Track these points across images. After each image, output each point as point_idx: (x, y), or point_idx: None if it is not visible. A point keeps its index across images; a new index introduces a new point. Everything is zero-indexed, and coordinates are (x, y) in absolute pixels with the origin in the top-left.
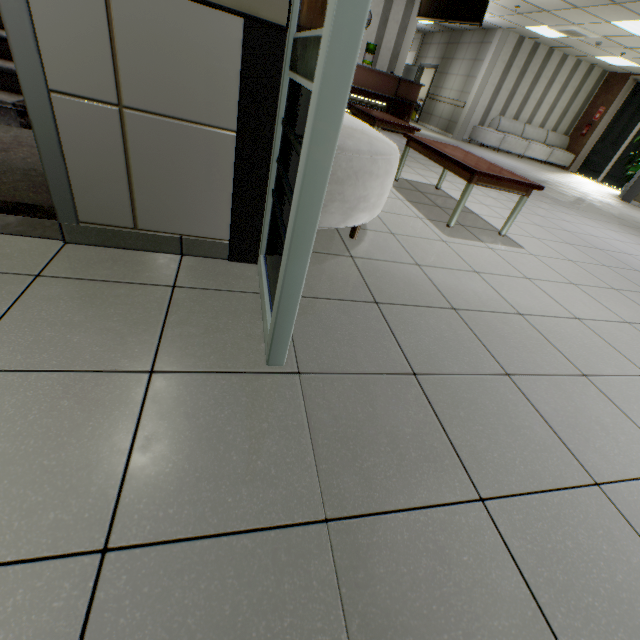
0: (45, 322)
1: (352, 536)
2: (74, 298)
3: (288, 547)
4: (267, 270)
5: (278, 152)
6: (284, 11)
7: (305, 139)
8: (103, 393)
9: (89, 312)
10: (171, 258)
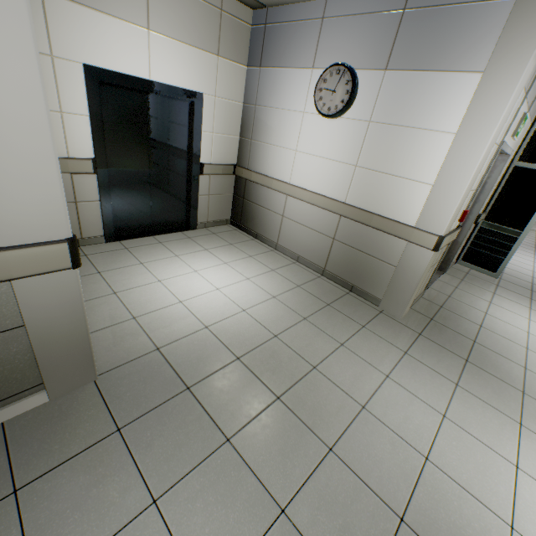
0: (480, 285)
1: (534, 291)
2: (471, 281)
3: (534, 293)
4: (468, 263)
5: (472, 238)
6: (483, 218)
7: (517, 243)
8: (501, 289)
9: (477, 282)
10: (453, 268)
